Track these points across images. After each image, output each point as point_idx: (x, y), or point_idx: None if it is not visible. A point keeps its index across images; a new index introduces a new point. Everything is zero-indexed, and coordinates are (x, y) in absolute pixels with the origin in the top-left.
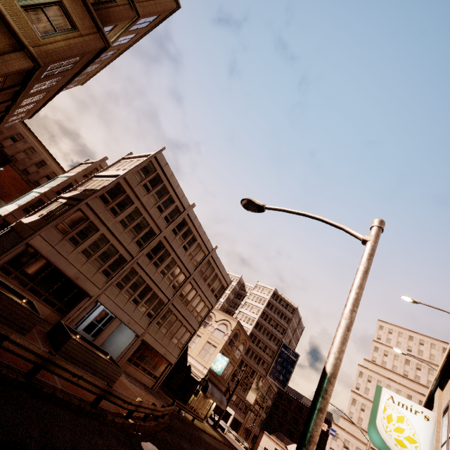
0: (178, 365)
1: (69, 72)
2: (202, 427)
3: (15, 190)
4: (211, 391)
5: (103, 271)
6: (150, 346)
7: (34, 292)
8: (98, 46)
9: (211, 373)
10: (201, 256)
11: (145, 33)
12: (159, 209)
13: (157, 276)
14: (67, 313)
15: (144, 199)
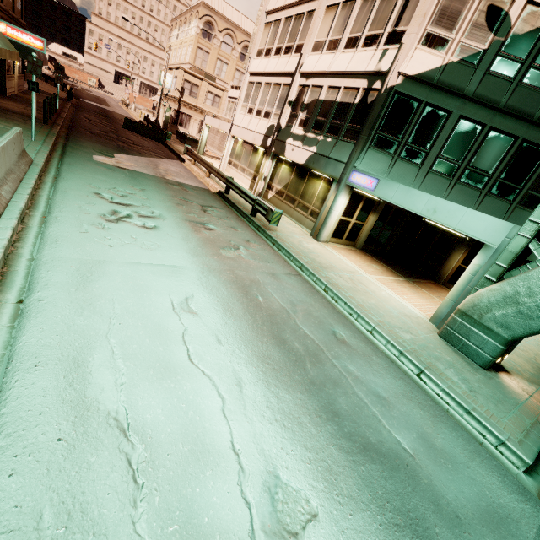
0: None
1: None
2: None
3: None
4: None
5: None
6: None
7: None
8: None
9: None
10: None
11: None
12: None
13: None
14: None
15: None
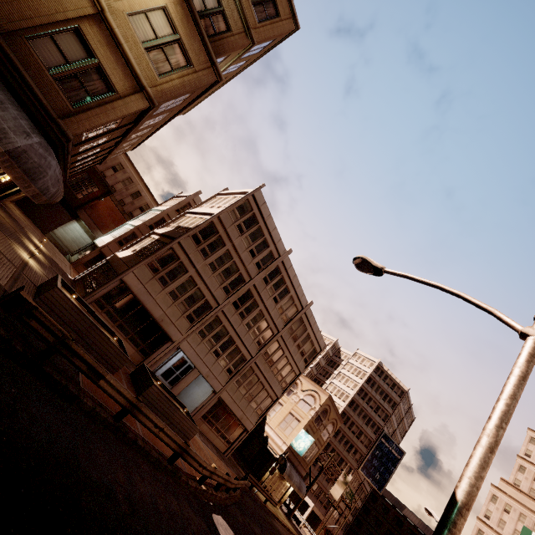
0: (254, 433)
1: (178, 107)
2: (275, 512)
3: (111, 220)
4: (290, 472)
5: (188, 316)
6: (227, 406)
7: (122, 329)
8: (210, 81)
9: (291, 451)
10: (293, 311)
11: (257, 58)
12: (251, 254)
13: (242, 329)
14: (149, 355)
15: (236, 241)
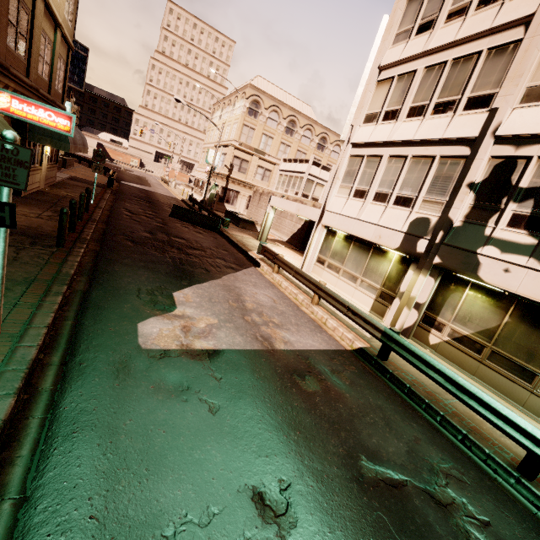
0: None
1: None
2: None
3: None
4: None
5: None
6: None
7: None
8: None
9: None
10: None
11: None
12: None
13: None
14: None
15: None
